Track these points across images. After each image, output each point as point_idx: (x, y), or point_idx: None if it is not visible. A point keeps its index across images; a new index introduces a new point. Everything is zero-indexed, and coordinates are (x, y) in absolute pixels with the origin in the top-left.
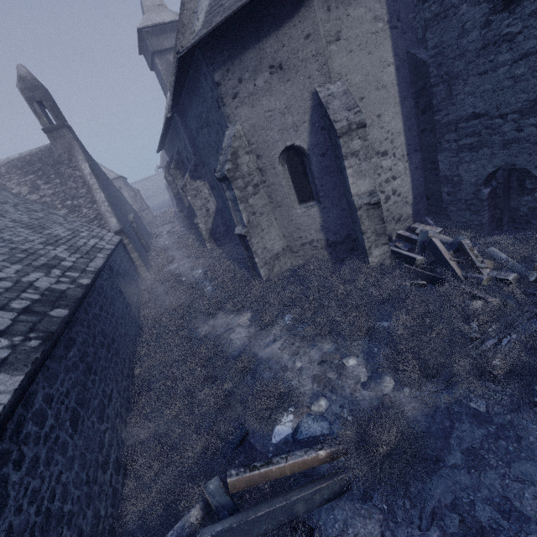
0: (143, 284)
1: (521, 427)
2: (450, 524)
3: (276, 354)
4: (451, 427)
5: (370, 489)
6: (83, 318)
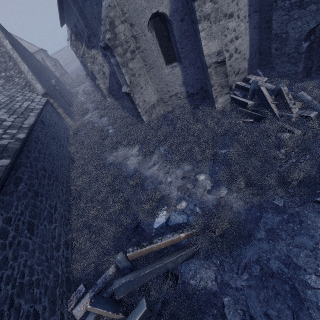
0: (70, 129)
1: (303, 215)
2: (255, 271)
3: (155, 173)
4: (260, 216)
5: (210, 254)
6: (25, 161)
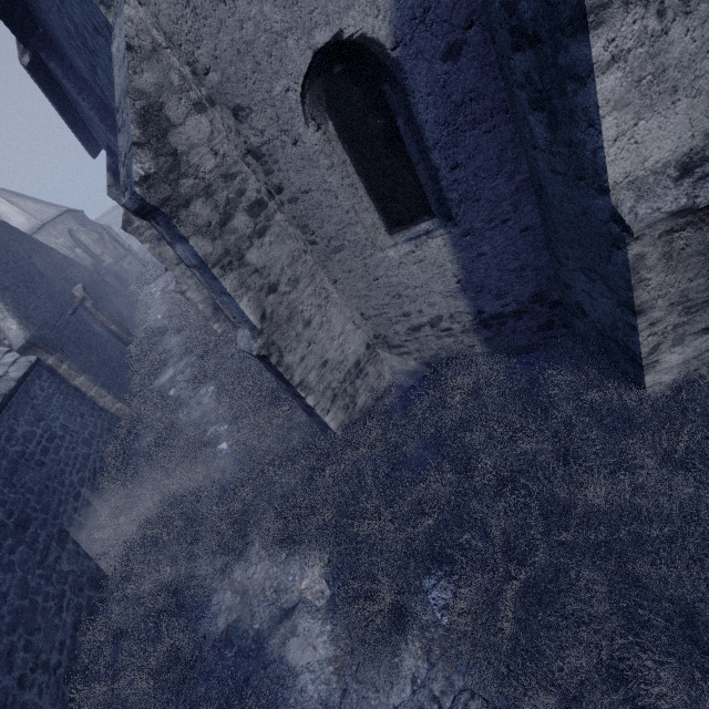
0: (113, 430)
1: None
2: None
3: None
4: None
5: None
6: None
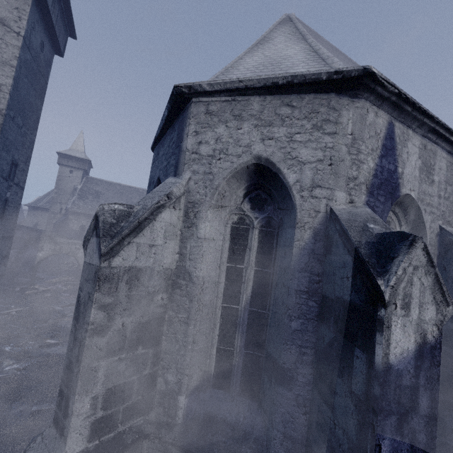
0: None
1: None
2: None
3: None
4: None
5: None
6: None
